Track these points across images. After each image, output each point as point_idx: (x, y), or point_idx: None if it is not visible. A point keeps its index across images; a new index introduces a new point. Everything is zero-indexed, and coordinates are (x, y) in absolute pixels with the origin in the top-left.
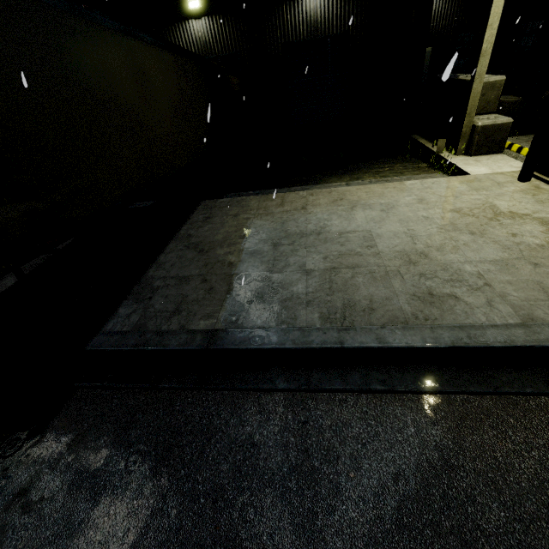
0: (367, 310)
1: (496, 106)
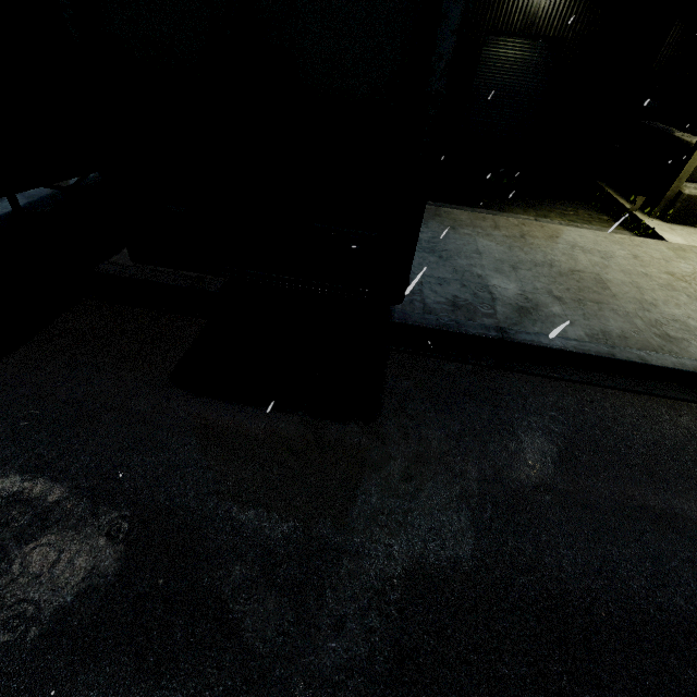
0: (622, 337)
1: None
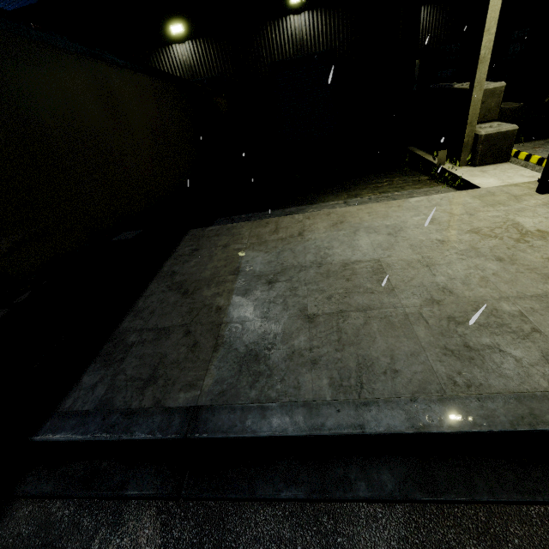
0: (389, 372)
1: (497, 114)
